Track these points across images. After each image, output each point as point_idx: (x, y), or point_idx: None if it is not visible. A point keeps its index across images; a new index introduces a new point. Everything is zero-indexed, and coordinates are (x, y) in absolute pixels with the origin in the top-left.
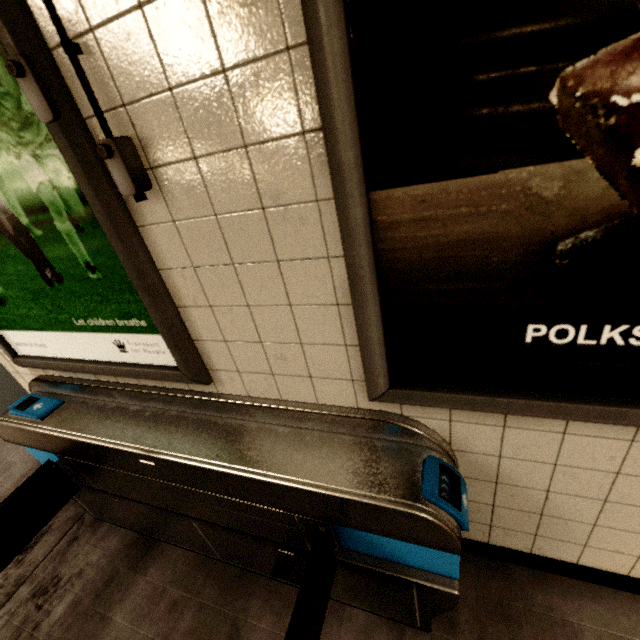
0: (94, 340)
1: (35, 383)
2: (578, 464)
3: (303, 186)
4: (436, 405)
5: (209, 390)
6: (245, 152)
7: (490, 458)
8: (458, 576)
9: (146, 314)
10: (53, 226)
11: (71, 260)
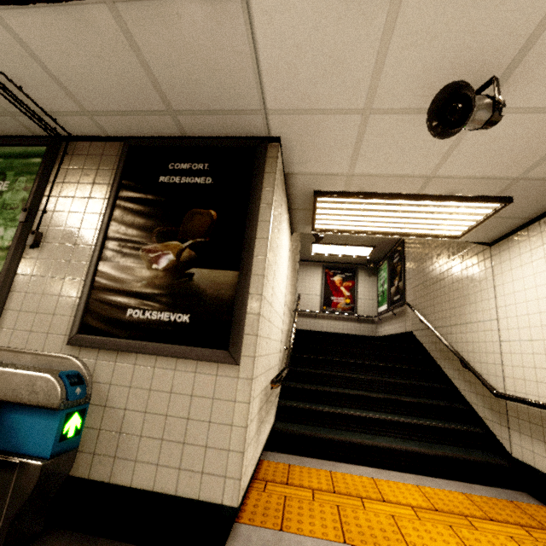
0: None
1: None
2: (138, 385)
3: (85, 258)
4: (91, 344)
5: None
6: (74, 246)
7: (106, 386)
8: (50, 453)
9: None
10: None
11: None
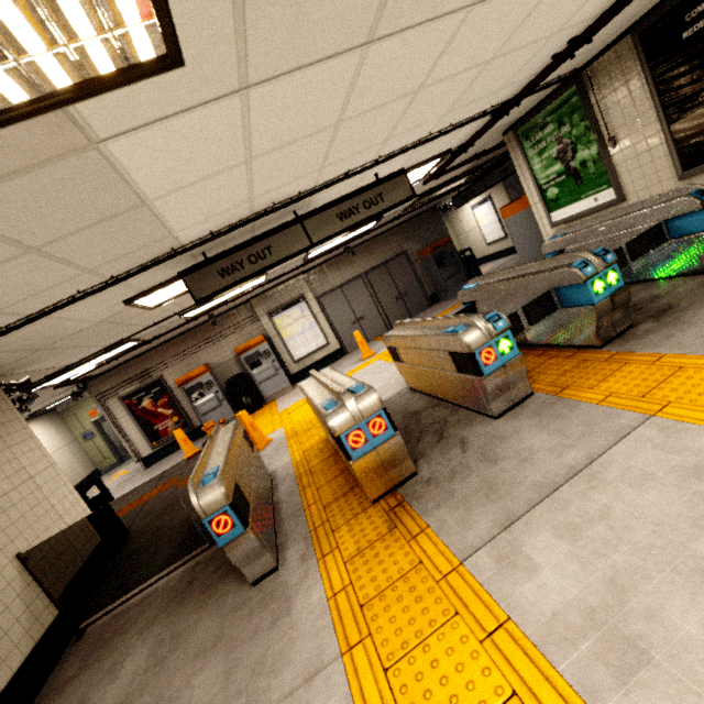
0: (586, 202)
1: (554, 234)
2: None
3: (654, 131)
4: (697, 173)
5: (624, 206)
6: (641, 129)
7: None
8: None
9: (607, 183)
10: (586, 166)
11: (588, 174)
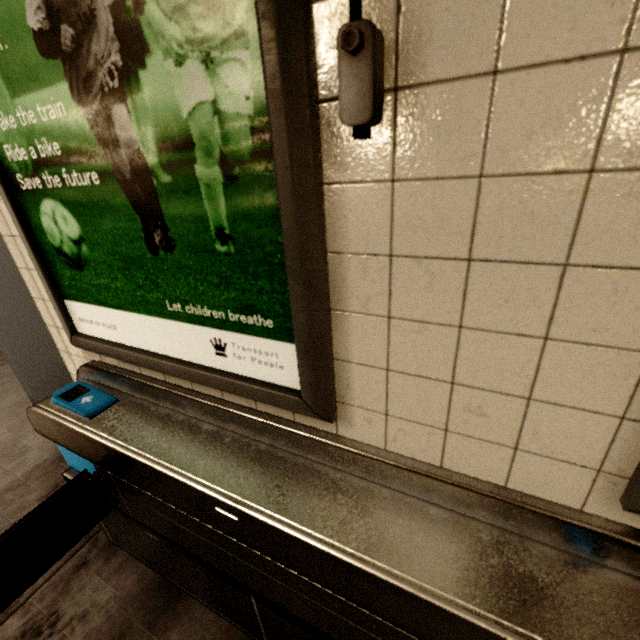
0: (185, 333)
1: (87, 369)
2: None
3: None
4: None
5: (324, 428)
6: (616, 61)
7: None
8: None
9: (279, 312)
10: (191, 171)
11: (198, 222)
